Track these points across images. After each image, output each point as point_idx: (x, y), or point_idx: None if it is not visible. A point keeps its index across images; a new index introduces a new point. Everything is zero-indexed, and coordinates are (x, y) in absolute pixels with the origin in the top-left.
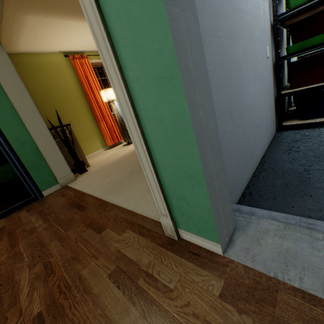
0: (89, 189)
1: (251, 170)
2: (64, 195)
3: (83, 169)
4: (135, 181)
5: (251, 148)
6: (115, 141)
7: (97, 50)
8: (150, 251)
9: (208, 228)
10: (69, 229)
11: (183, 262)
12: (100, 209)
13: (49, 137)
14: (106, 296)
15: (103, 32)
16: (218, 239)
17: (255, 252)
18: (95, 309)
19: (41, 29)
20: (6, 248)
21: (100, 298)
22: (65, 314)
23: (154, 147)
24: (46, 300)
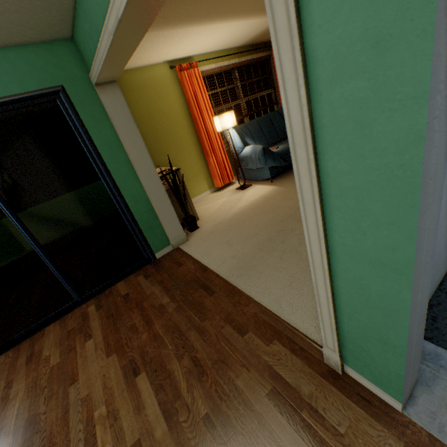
0: (210, 262)
1: (438, 280)
2: (180, 264)
3: (194, 226)
4: (269, 265)
5: (445, 252)
6: (225, 181)
7: (209, 52)
8: (308, 378)
9: (390, 386)
10: (204, 319)
11: (351, 405)
12: (234, 299)
13: (163, 192)
14: (270, 418)
15: (316, 197)
16: (400, 399)
17: (443, 421)
18: (262, 428)
19: (151, 44)
20: (142, 325)
21: (264, 418)
22: (233, 424)
23: (342, 298)
24: (209, 402)
